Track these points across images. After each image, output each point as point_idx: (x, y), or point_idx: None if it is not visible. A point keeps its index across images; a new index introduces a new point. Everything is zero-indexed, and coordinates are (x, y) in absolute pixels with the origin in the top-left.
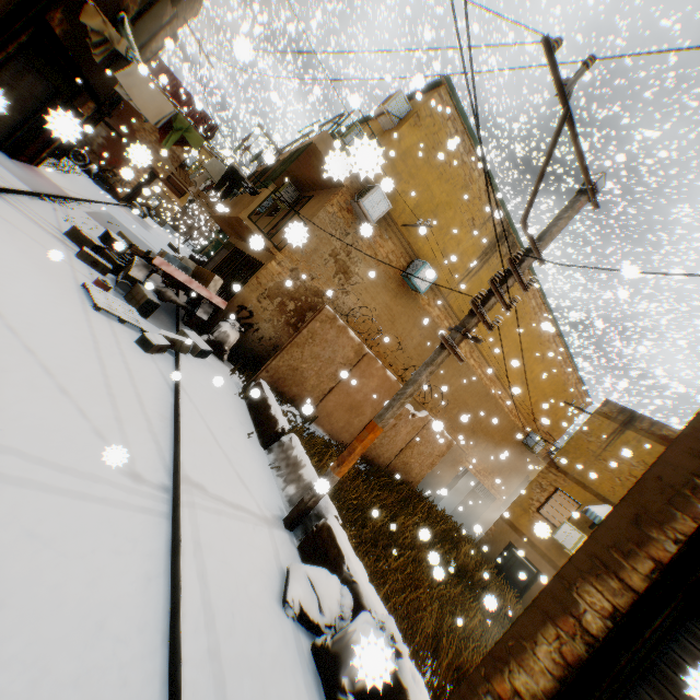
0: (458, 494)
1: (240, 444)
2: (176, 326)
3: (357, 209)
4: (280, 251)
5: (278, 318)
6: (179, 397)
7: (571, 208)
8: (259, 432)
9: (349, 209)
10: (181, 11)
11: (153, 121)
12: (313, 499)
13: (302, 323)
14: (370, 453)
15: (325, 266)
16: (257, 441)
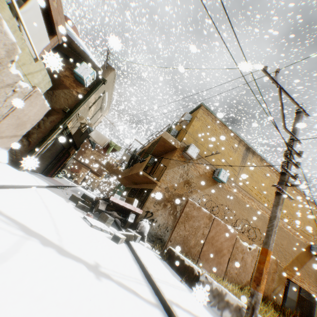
0: (289, 300)
1: (182, 288)
2: (119, 229)
3: (185, 155)
4: (158, 181)
5: (164, 213)
6: (143, 264)
7: (298, 119)
8: (184, 278)
9: (182, 156)
10: (103, 113)
11: (102, 145)
12: (252, 315)
13: (175, 212)
14: (236, 280)
15: (178, 182)
16: (186, 284)
